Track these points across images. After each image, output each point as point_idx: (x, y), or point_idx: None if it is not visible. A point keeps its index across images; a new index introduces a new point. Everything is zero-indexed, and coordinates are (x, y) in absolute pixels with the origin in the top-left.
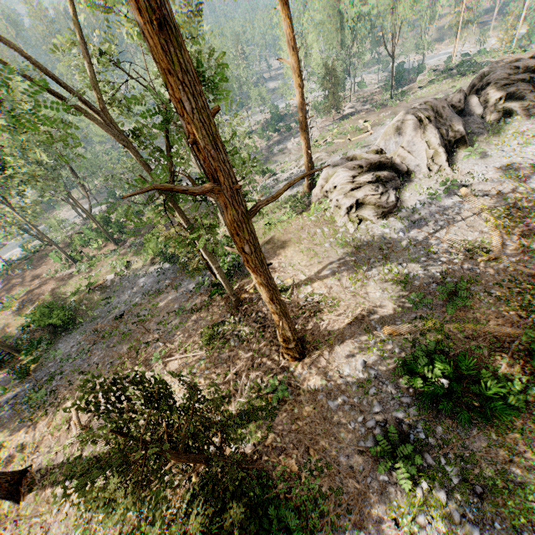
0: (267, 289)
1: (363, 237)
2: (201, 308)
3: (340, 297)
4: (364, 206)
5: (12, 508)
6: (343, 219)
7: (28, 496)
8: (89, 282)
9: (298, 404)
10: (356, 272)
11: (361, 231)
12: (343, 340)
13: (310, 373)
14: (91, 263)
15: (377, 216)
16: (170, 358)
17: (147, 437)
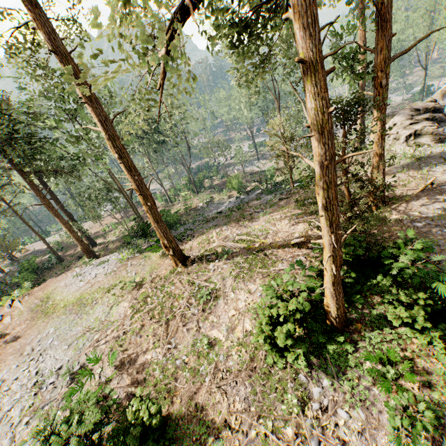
0: (381, 124)
1: (421, 154)
2: (287, 197)
3: (409, 181)
4: (421, 136)
5: (184, 269)
6: (401, 146)
7: (191, 266)
8: (185, 207)
9: (386, 226)
10: (420, 168)
11: (419, 152)
12: (417, 198)
13: (392, 214)
14: (186, 198)
15: (433, 142)
16: (274, 213)
17: (268, 243)
